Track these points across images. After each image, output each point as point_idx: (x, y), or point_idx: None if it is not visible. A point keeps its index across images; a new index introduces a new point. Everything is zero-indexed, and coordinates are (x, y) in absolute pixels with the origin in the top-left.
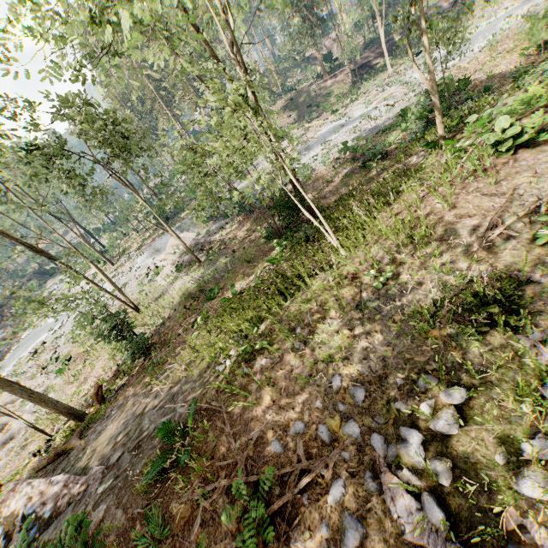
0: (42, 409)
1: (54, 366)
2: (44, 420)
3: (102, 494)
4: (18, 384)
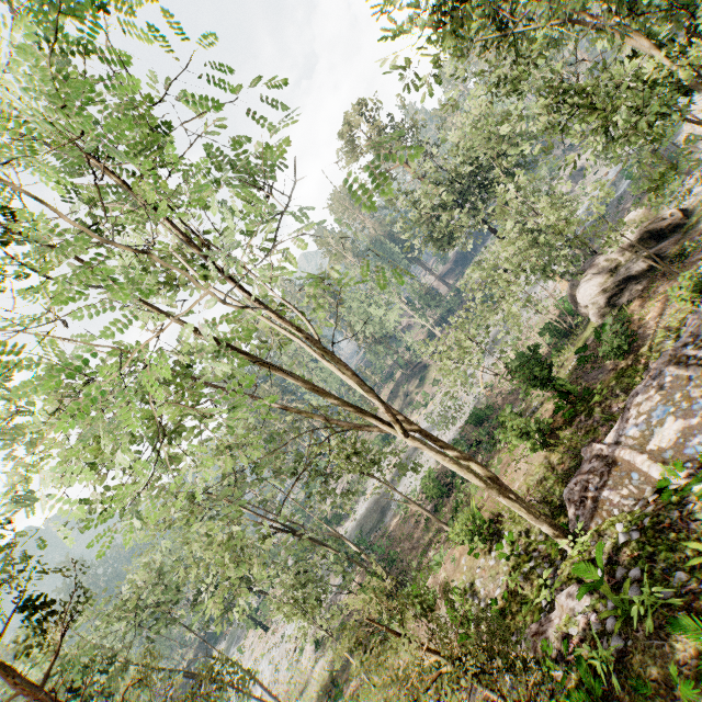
0: None
1: None
2: None
3: None
4: None
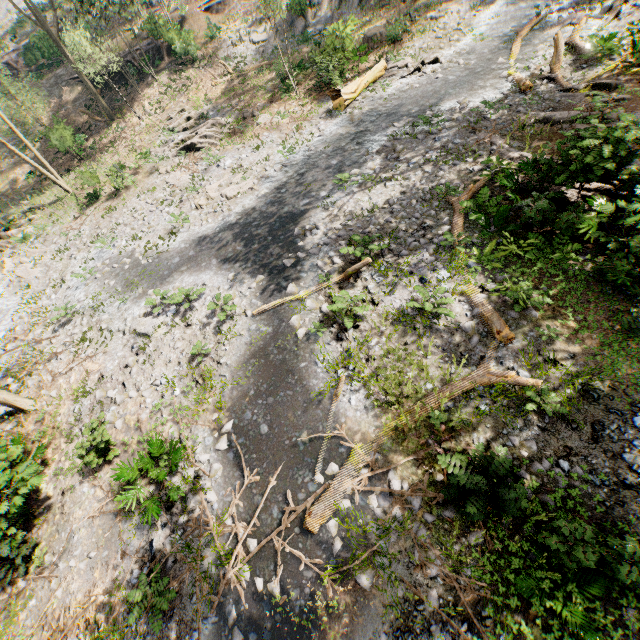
0: (162, 133)
1: (164, 166)
2: (160, 130)
3: (63, 75)
4: (82, 79)
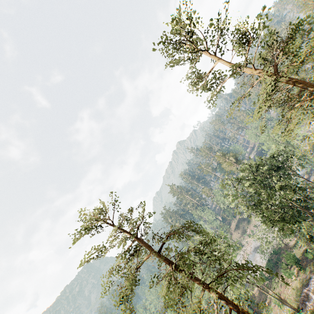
0: None
1: None
2: None
3: None
4: None
